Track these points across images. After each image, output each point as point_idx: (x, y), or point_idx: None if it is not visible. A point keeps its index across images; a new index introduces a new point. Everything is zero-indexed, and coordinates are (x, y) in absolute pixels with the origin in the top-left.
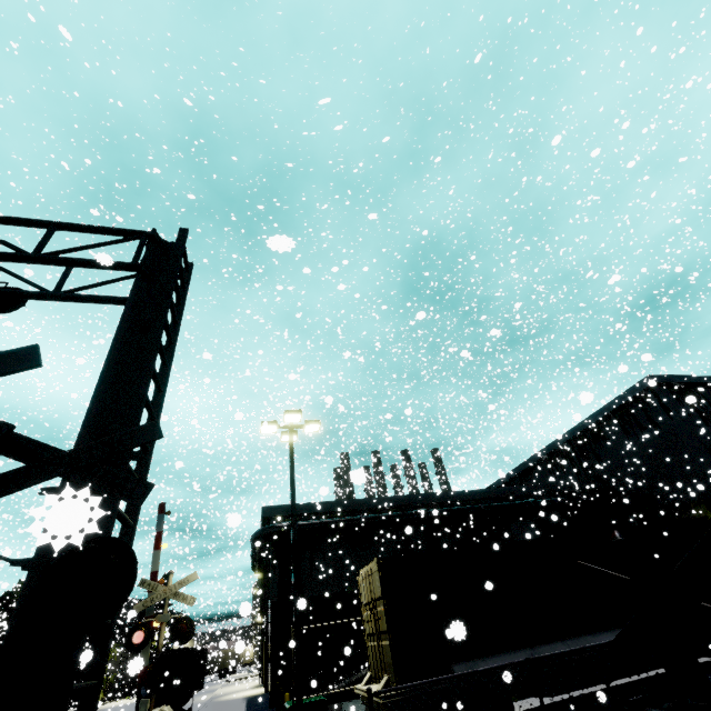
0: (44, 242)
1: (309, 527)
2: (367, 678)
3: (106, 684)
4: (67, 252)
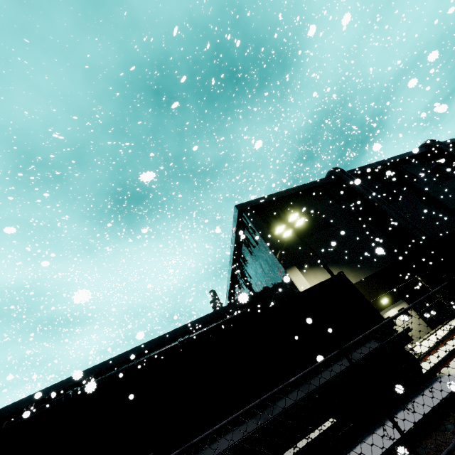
0: None
1: None
2: None
3: None
4: None
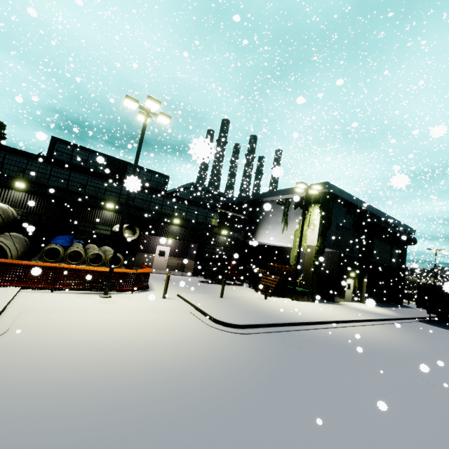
0: None
1: None
2: None
3: None
4: None
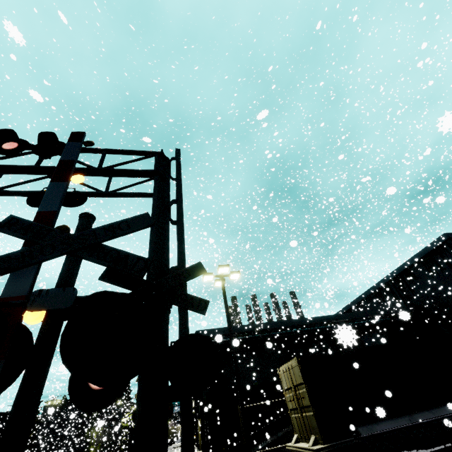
0: (102, 161)
1: (227, 343)
2: (295, 438)
3: (95, 451)
4: (116, 166)
